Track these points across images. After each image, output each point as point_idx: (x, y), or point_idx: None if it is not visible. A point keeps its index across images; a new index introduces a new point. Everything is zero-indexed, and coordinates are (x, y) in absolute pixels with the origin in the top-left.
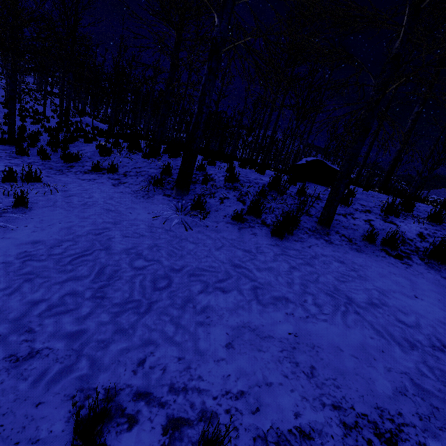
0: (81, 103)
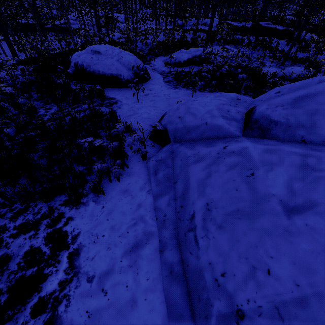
0: (144, 1)
